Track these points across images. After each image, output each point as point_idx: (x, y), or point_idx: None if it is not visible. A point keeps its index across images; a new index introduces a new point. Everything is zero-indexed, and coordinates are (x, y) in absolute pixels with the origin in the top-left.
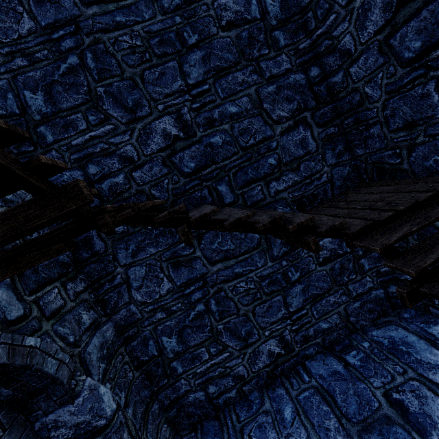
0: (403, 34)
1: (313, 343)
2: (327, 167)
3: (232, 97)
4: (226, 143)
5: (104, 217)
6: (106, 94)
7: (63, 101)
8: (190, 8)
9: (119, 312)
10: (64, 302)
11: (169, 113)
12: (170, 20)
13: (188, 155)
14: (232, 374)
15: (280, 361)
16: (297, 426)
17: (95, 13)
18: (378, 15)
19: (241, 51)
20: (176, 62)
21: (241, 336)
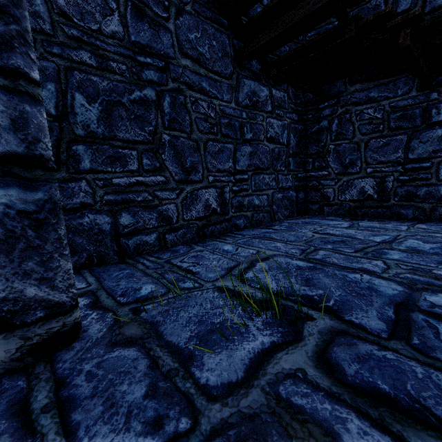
0: None
1: (244, 215)
2: None
3: None
4: None
5: None
6: None
7: None
8: None
9: None
10: None
11: None
12: None
13: None
14: (160, 210)
15: (213, 219)
16: (243, 250)
17: None
18: None
19: None
20: None
21: (185, 165)
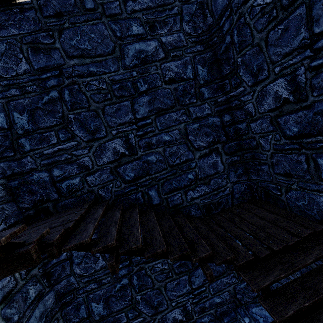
0: (286, 119)
1: (207, 313)
2: (230, 183)
3: (167, 129)
4: (159, 161)
5: (52, 249)
6: (75, 119)
7: (42, 122)
8: (144, 67)
9: (61, 282)
10: (16, 283)
11: (119, 137)
12: (129, 73)
13: (130, 167)
14: None
15: None
16: None
17: (75, 63)
18: (271, 101)
19: (176, 98)
20: (129, 102)
21: (154, 305)
